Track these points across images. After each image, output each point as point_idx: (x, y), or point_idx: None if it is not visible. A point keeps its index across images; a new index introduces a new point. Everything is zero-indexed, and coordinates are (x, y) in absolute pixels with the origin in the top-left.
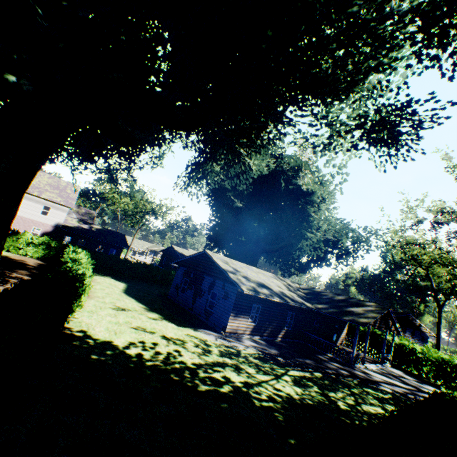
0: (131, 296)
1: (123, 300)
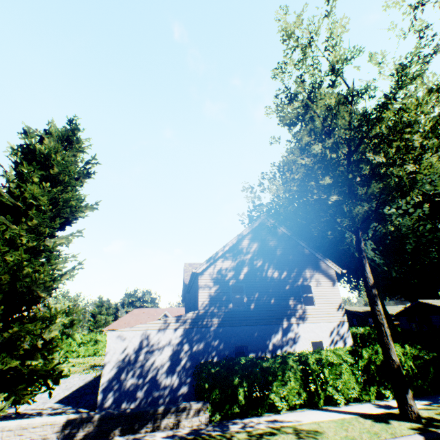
0: None
1: None
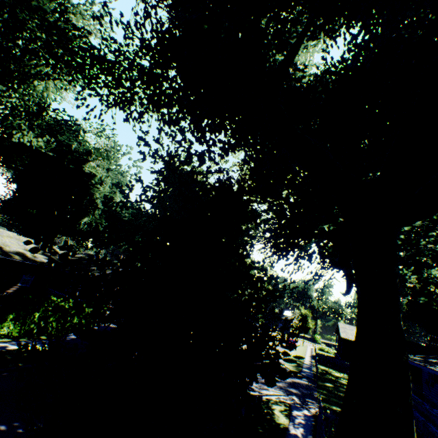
0: None
1: None
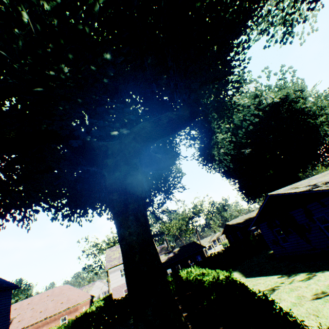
0: (256, 276)
1: (257, 283)
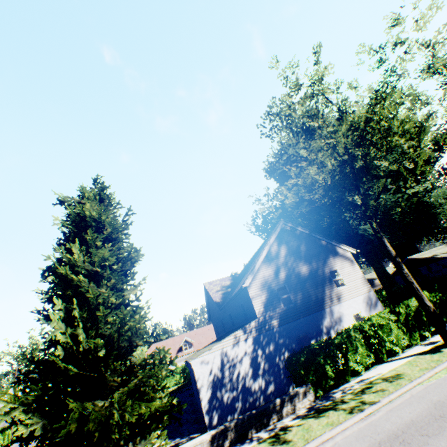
0: None
1: None
